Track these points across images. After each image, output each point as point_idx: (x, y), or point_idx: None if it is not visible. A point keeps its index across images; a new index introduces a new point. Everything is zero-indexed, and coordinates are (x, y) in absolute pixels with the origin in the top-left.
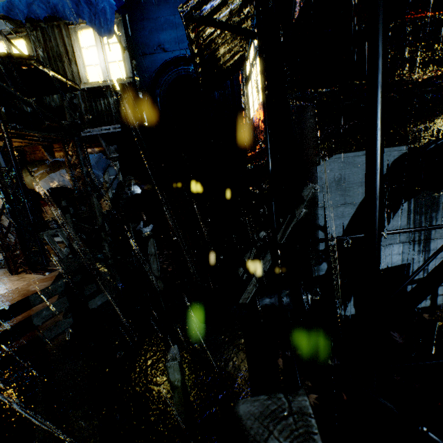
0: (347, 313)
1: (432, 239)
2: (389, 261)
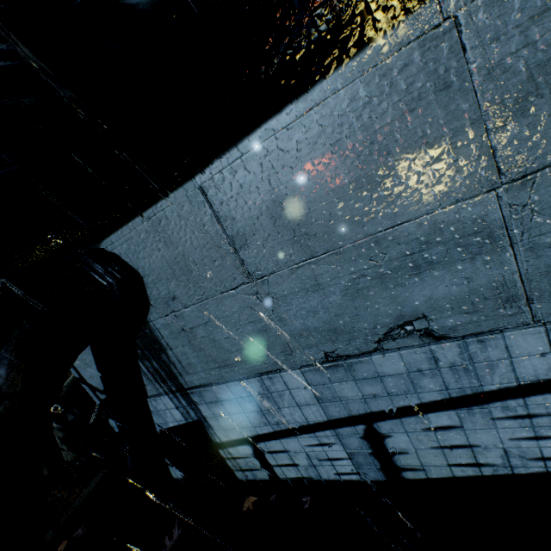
0: (176, 476)
1: (205, 387)
2: (173, 418)
